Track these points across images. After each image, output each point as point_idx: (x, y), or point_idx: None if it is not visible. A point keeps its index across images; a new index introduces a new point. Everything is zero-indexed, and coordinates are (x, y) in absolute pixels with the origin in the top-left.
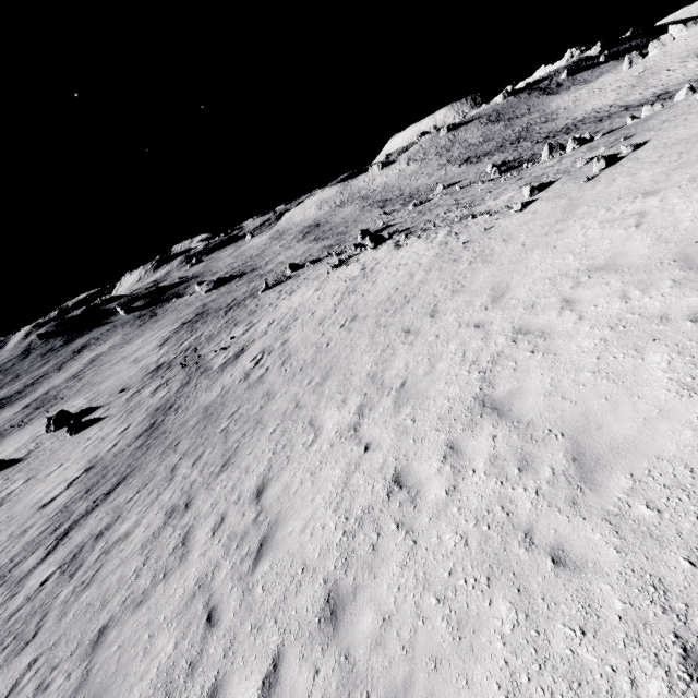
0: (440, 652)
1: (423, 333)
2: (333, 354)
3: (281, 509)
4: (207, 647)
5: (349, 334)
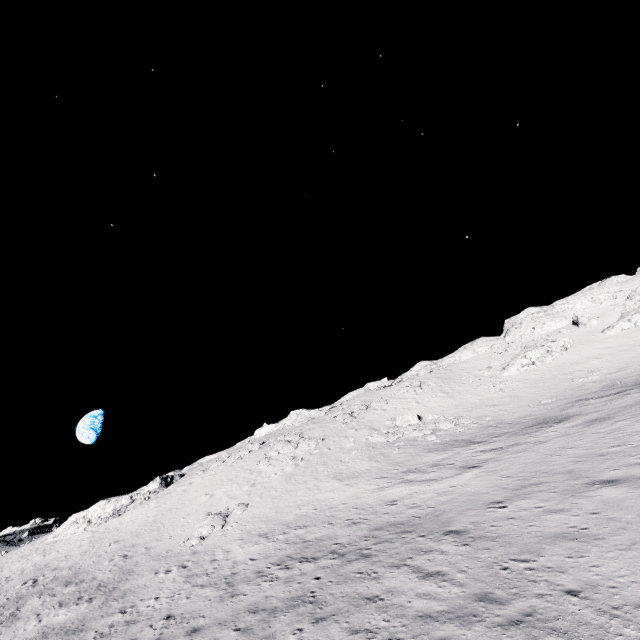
0: None
1: None
2: None
3: None
4: None
5: None
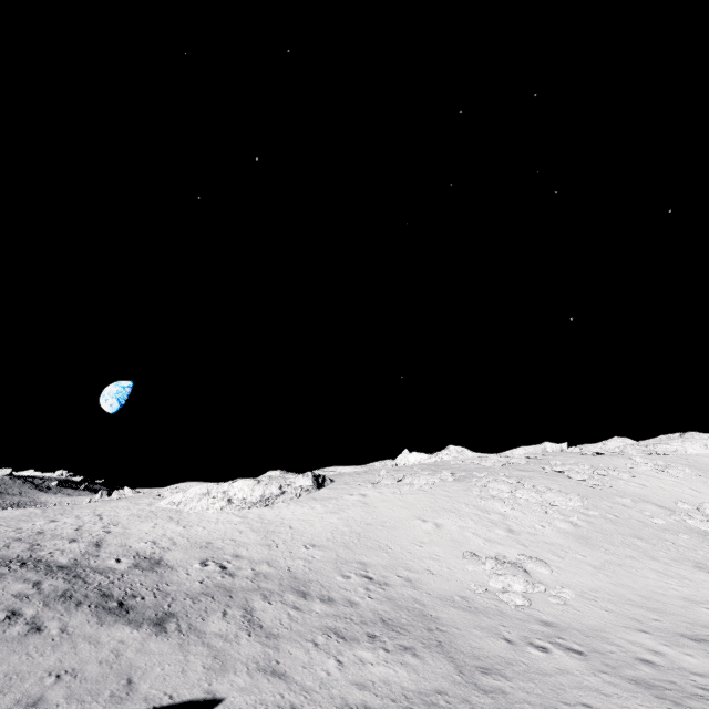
0: (109, 522)
1: (66, 514)
2: (3, 521)
3: (40, 527)
4: (43, 532)
5: (6, 519)
